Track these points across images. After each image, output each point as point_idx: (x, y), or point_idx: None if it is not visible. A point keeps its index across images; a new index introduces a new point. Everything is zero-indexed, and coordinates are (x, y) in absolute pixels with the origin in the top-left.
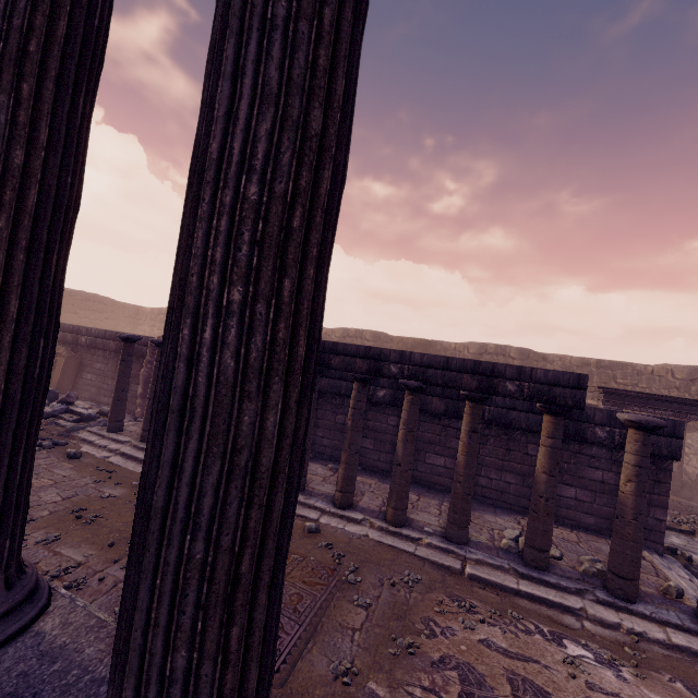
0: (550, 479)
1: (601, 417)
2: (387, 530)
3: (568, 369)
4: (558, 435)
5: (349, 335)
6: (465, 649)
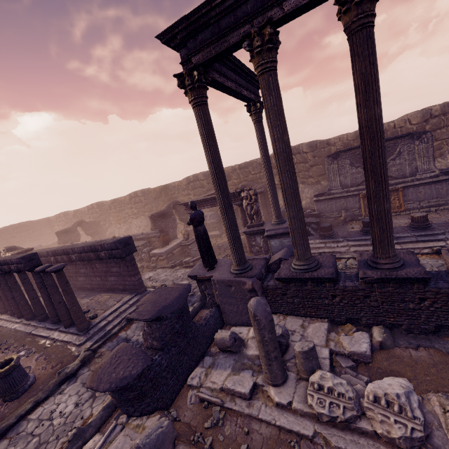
0: (41, 294)
1: (100, 248)
2: (24, 323)
3: (228, 176)
4: (35, 279)
5: (132, 197)
6: None
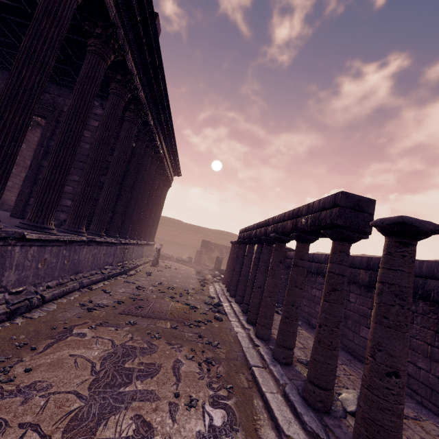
0: (323, 303)
1: None
2: (250, 336)
3: None
4: (334, 259)
5: None
6: (166, 352)
